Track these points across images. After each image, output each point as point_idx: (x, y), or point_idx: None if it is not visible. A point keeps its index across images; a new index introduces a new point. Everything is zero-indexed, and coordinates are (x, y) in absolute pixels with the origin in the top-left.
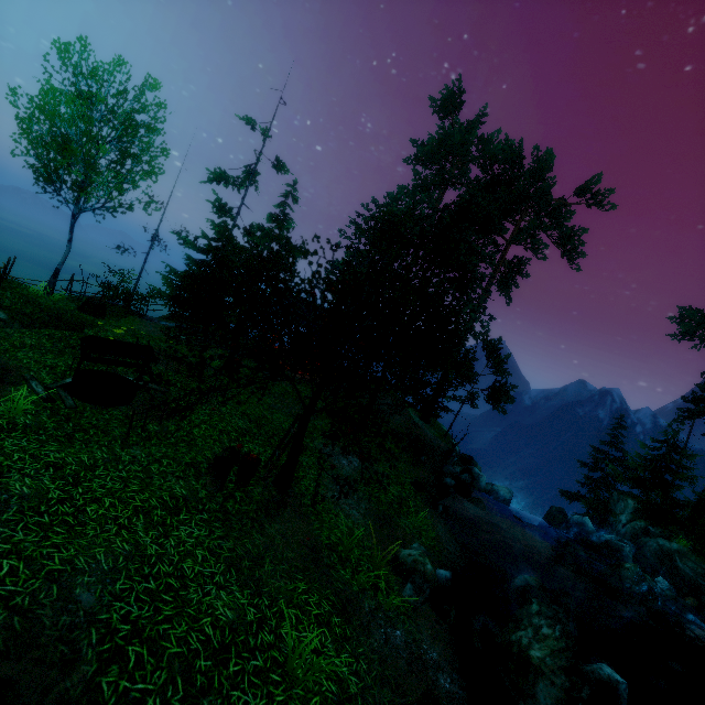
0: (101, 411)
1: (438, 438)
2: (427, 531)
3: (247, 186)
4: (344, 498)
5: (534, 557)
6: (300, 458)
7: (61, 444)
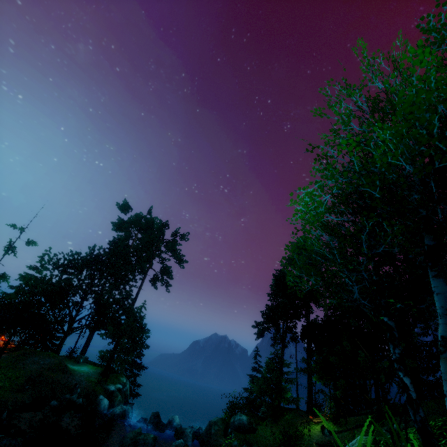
0: None
1: (86, 381)
2: None
3: (4, 254)
4: None
5: None
6: None
7: None
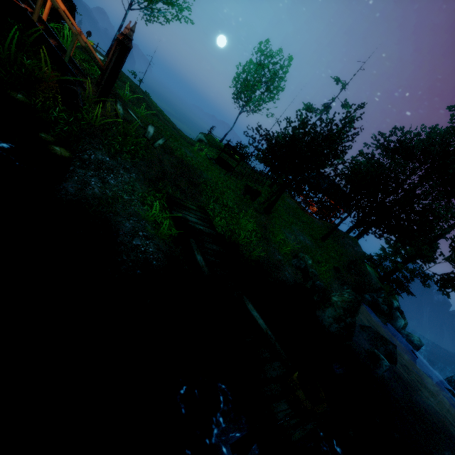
0: (221, 168)
1: (379, 285)
2: (326, 278)
3: (321, 114)
4: (290, 237)
5: (411, 375)
6: (280, 218)
7: (209, 164)
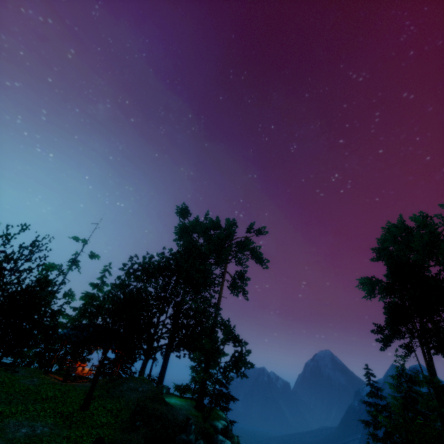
0: None
1: (191, 415)
2: None
3: (69, 268)
4: None
5: None
6: None
7: None
